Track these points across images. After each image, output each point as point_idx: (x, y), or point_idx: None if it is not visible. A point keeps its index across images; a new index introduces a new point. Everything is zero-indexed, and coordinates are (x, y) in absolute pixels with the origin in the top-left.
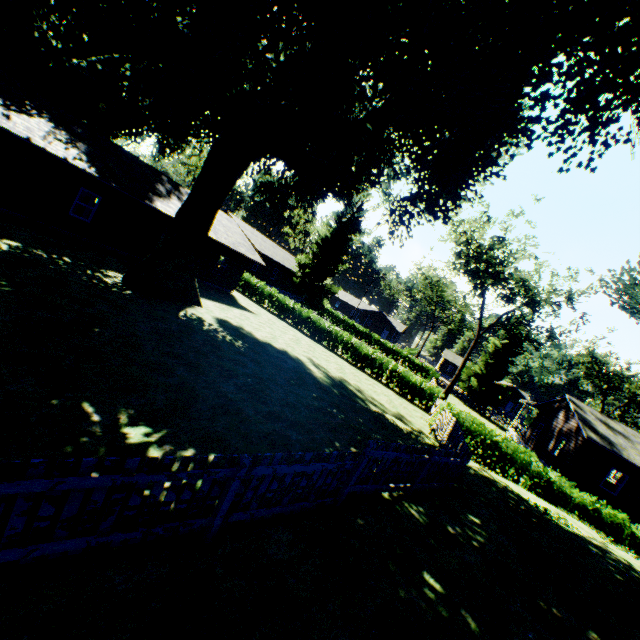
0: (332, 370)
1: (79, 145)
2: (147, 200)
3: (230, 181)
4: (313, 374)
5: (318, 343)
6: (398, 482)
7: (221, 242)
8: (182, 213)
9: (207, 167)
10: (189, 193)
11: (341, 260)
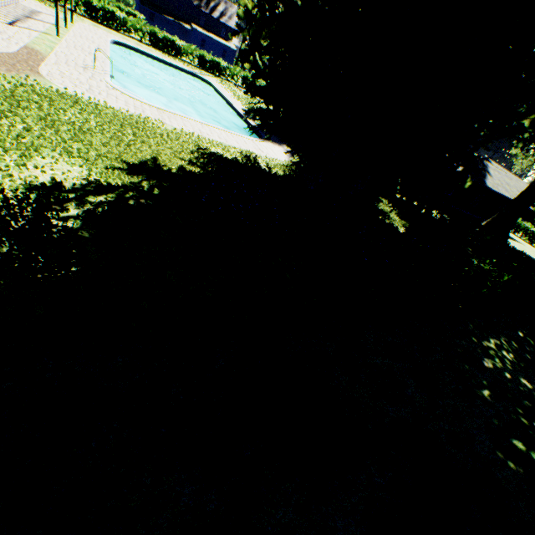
0: None
1: None
2: (483, 183)
3: None
4: None
5: None
6: None
7: (511, 199)
8: (521, 198)
9: None
10: (527, 187)
11: None
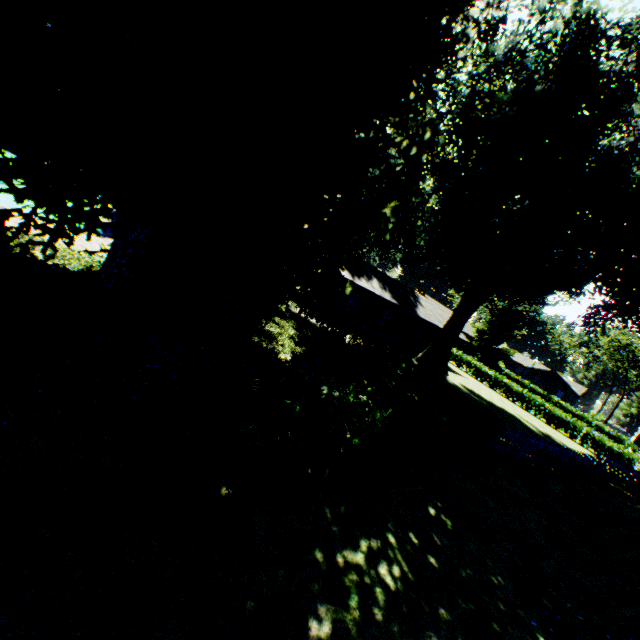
0: (537, 426)
1: (386, 287)
2: (414, 312)
3: (476, 308)
4: (529, 427)
5: (513, 403)
6: (618, 481)
7: None
8: (448, 326)
9: (464, 302)
10: (452, 315)
11: (517, 327)
